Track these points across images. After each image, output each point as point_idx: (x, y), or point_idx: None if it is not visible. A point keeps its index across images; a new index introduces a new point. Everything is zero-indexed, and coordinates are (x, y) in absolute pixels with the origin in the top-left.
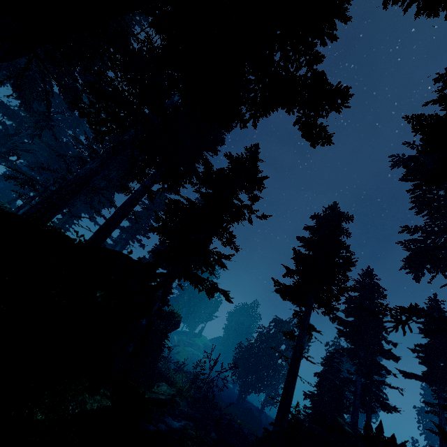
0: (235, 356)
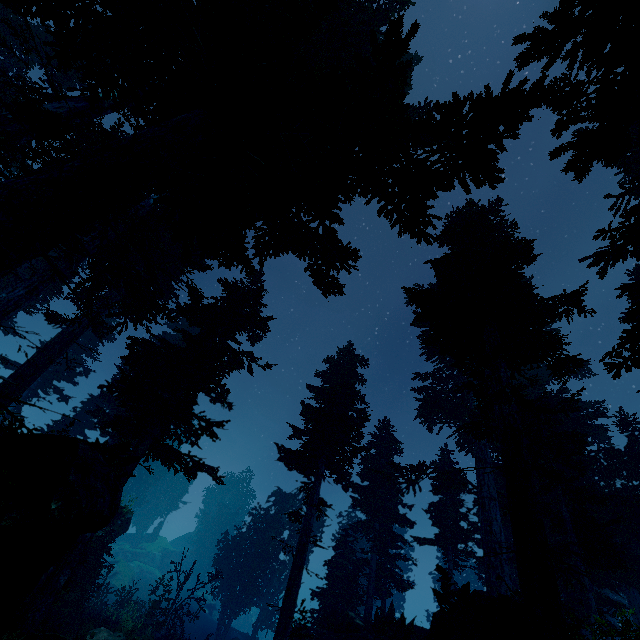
0: (215, 560)
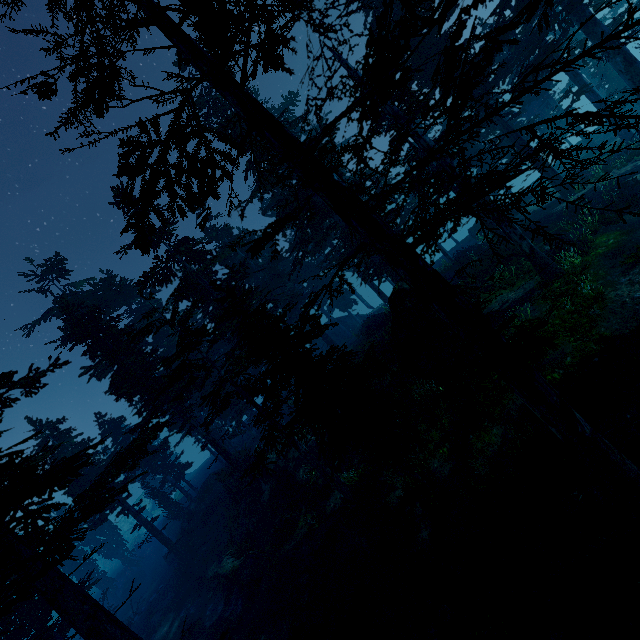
0: None
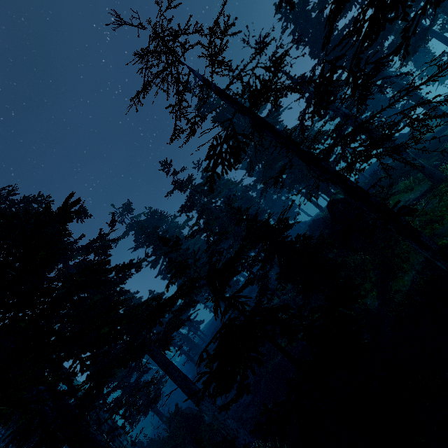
0: None
